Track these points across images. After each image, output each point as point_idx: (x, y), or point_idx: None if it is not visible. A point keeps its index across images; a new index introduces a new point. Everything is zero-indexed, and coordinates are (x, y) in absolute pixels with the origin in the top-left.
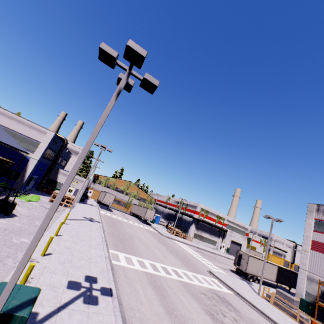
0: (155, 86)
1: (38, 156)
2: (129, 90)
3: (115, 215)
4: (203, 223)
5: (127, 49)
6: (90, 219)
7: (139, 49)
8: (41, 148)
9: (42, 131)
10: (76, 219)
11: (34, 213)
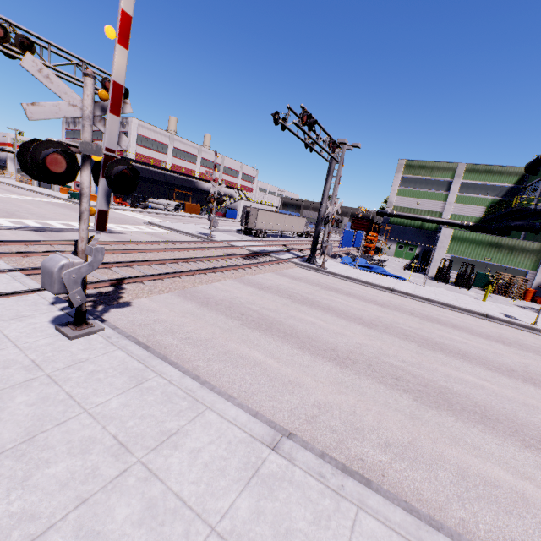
0: None
1: None
2: None
3: None
4: None
5: None
6: None
7: None
8: None
9: None
10: None
11: None
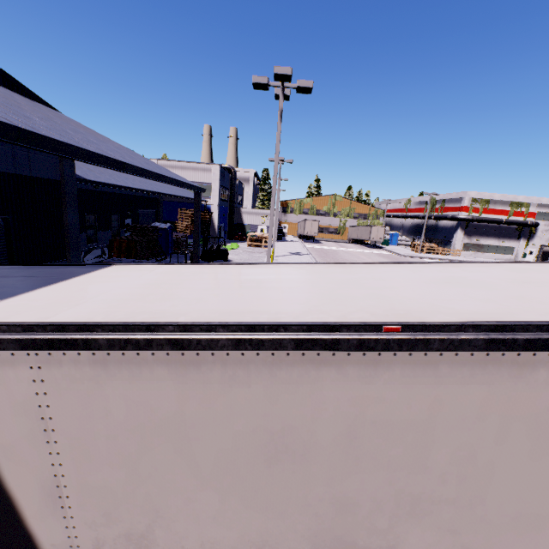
0: (310, 88)
1: (216, 200)
2: (288, 99)
3: (326, 246)
4: (479, 224)
5: (275, 75)
6: (297, 254)
7: (284, 70)
8: (215, 190)
9: (207, 170)
10: (283, 256)
11: (243, 257)
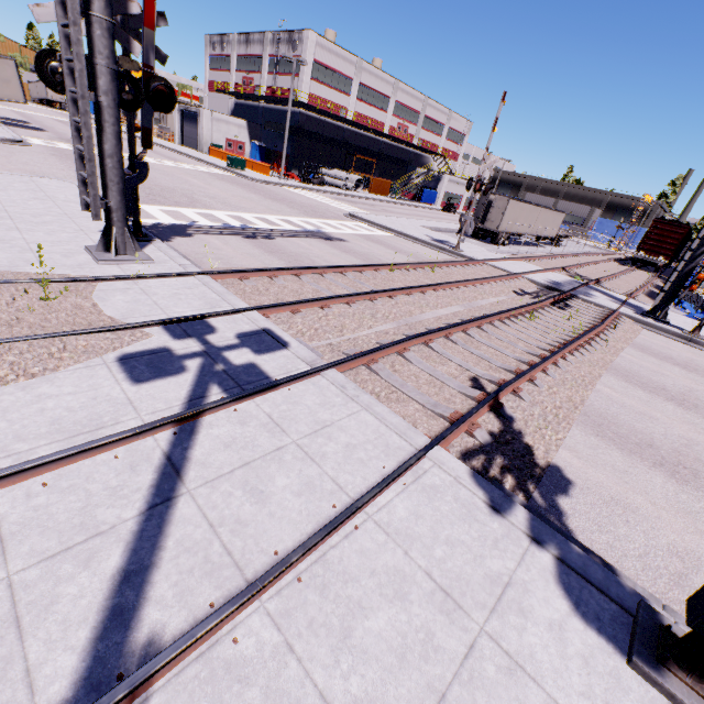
0: None
1: None
2: None
3: None
4: None
5: None
6: None
7: None
8: None
9: None
10: None
11: None
